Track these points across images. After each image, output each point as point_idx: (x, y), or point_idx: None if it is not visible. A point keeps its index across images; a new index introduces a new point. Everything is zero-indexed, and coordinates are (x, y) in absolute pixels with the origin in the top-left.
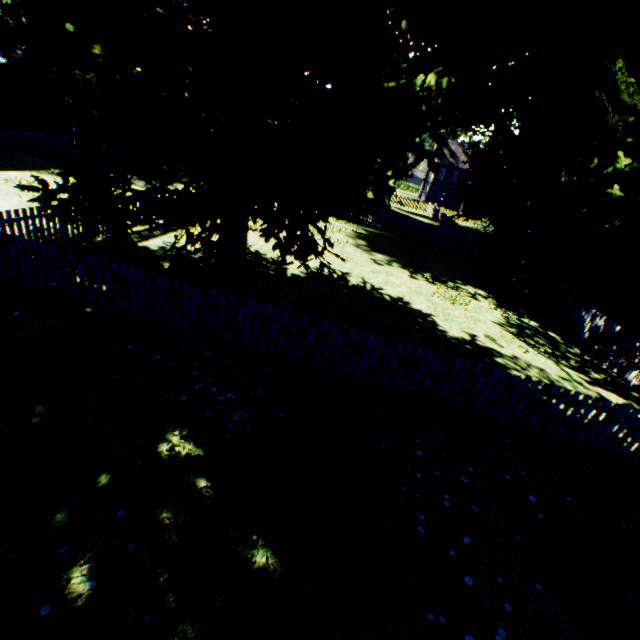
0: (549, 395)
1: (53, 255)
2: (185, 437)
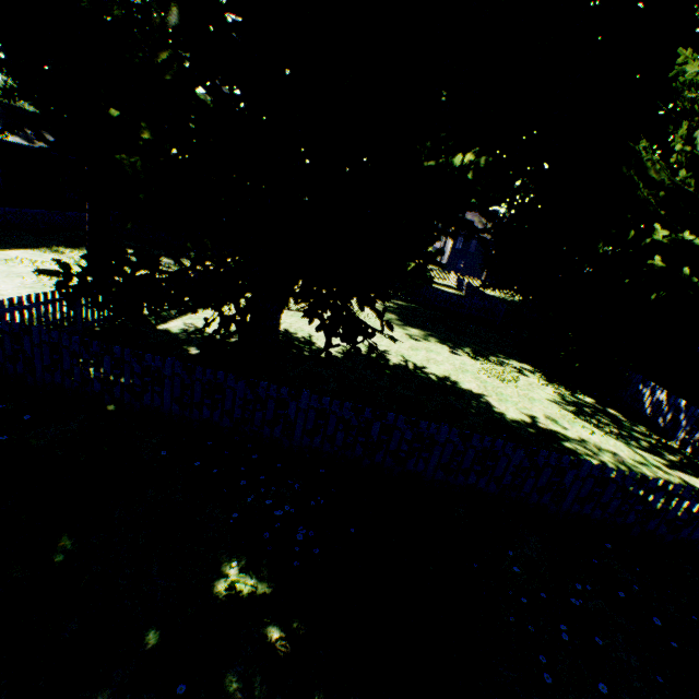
0: (647, 488)
1: (75, 347)
2: (244, 569)
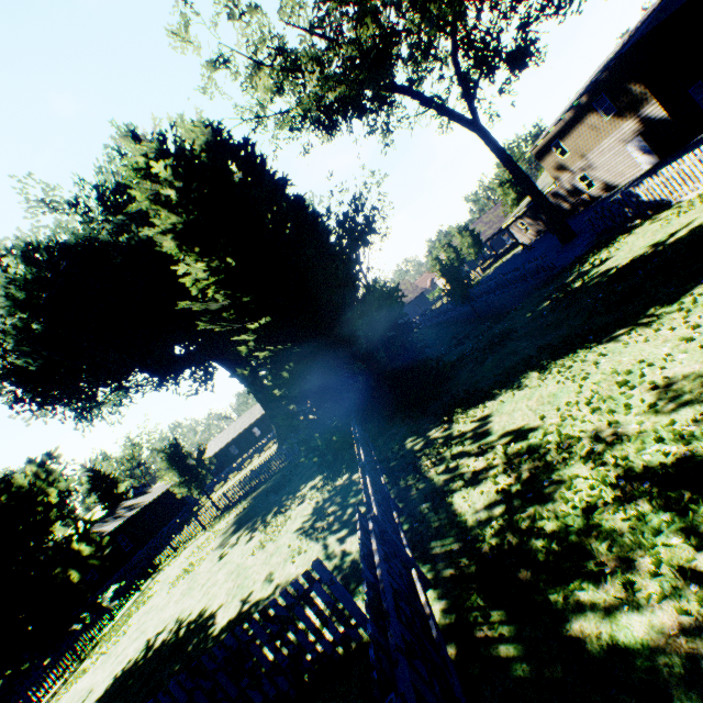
0: None
1: None
2: None
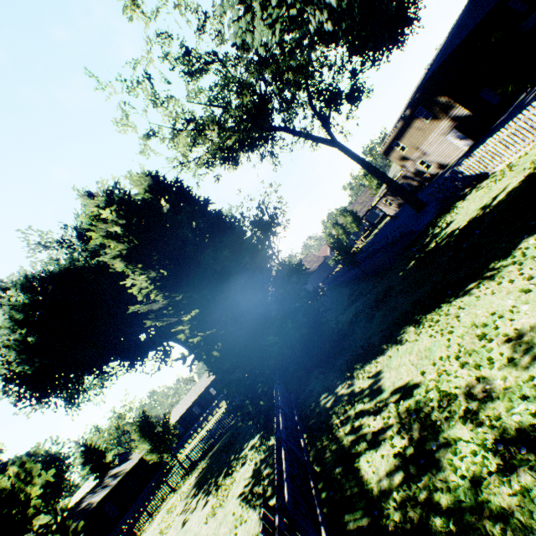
0: None
1: None
2: None
